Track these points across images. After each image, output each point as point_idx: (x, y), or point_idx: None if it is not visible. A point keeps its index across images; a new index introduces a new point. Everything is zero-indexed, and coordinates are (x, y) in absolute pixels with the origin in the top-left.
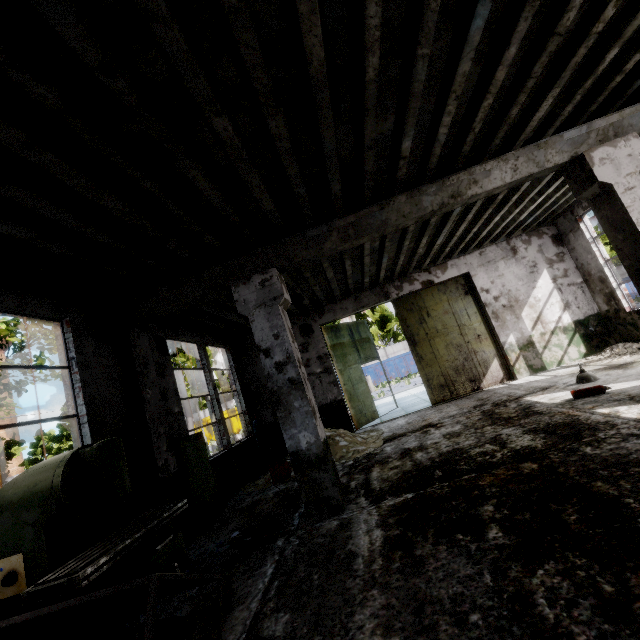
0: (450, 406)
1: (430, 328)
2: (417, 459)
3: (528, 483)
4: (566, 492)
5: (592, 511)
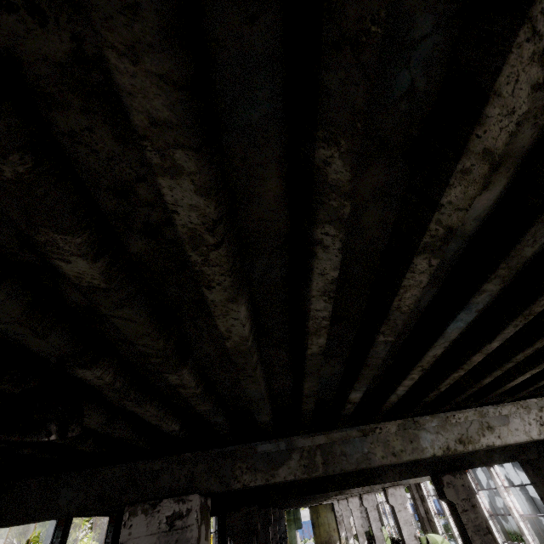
0: None
1: (319, 521)
2: None
3: None
4: None
5: None
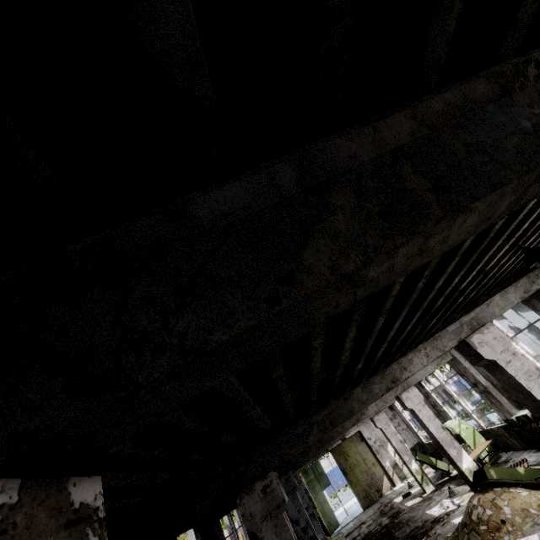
0: (370, 509)
1: (351, 463)
2: (358, 539)
3: (381, 535)
4: (387, 534)
5: (388, 537)
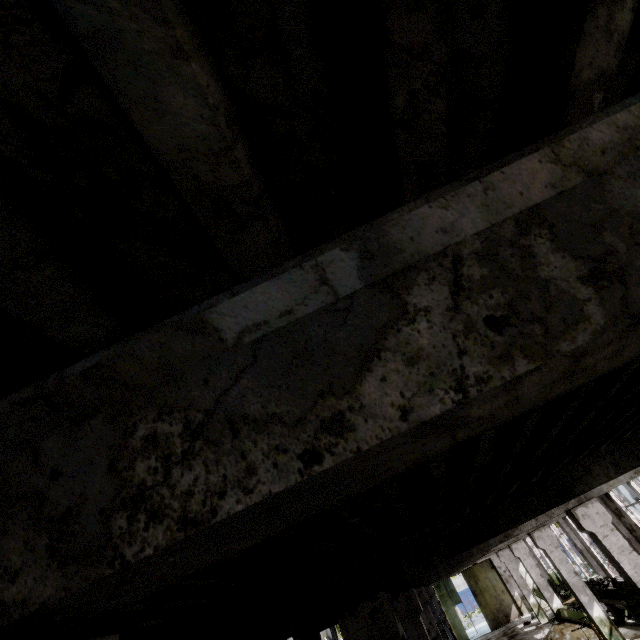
0: (497, 630)
1: (481, 586)
2: None
3: None
4: None
5: None
